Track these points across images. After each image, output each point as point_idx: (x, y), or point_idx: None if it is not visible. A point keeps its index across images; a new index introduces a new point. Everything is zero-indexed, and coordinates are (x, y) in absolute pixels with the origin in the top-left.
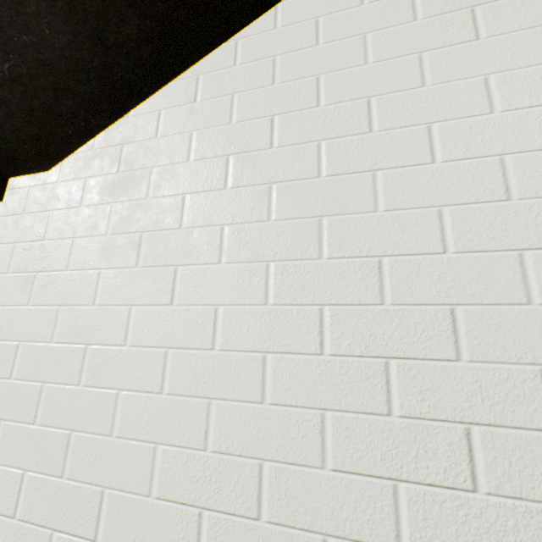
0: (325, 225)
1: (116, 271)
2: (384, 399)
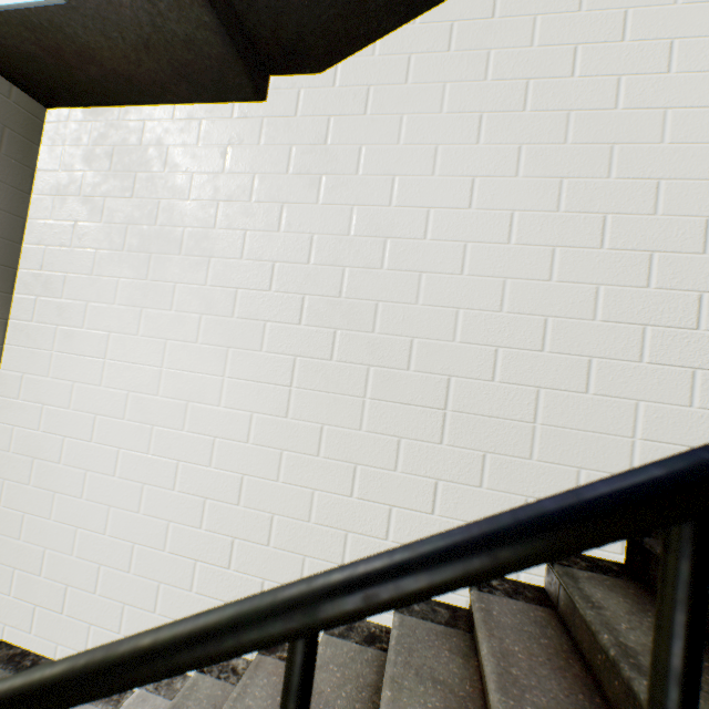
0: (616, 152)
1: (411, 178)
2: (645, 278)
